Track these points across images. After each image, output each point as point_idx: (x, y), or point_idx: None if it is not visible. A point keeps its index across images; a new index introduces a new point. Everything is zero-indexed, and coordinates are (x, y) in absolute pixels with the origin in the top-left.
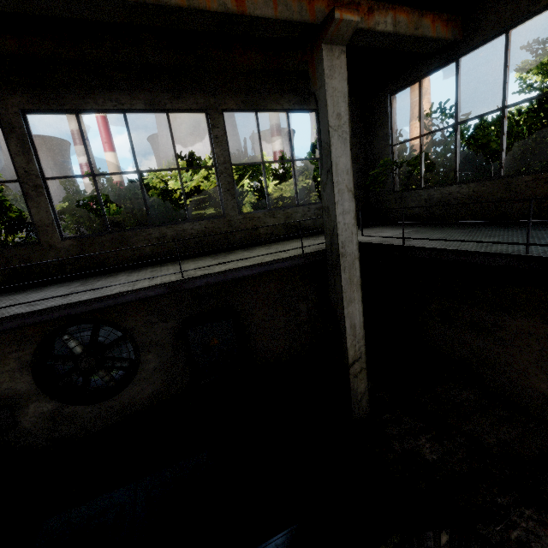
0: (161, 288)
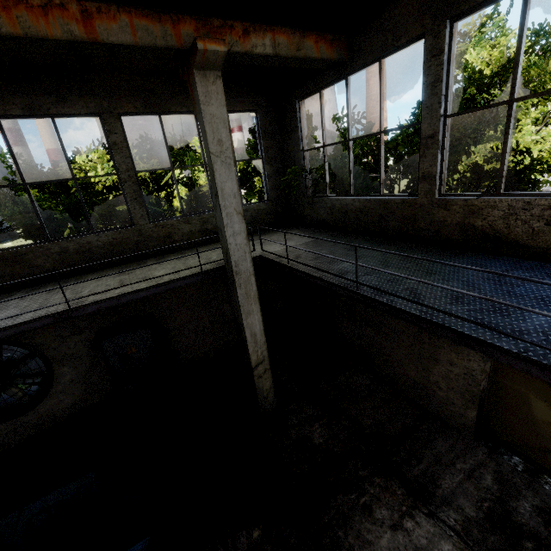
0: (47, 319)
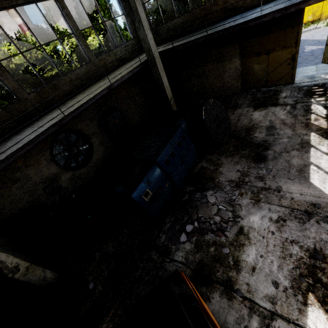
0: (106, 90)
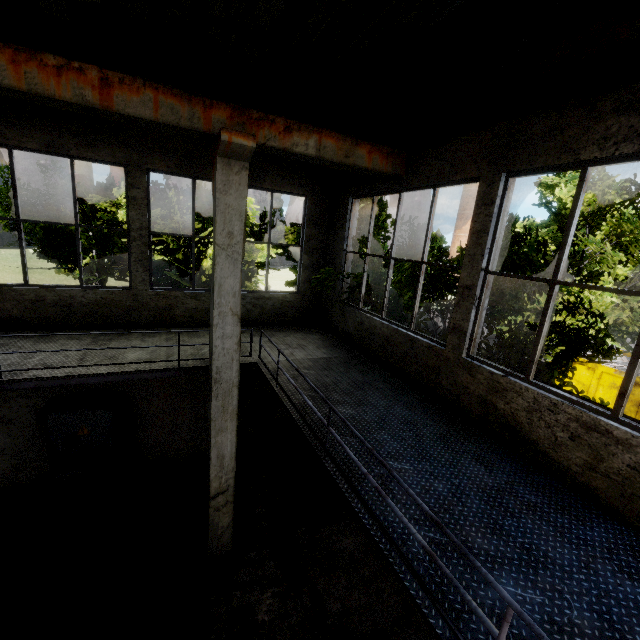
0: None
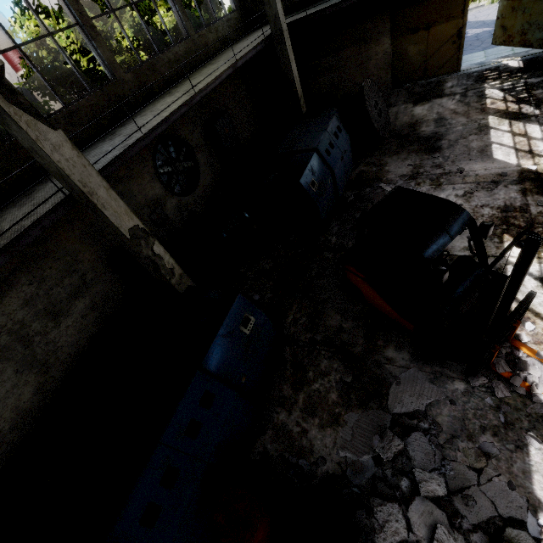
0: (231, 69)
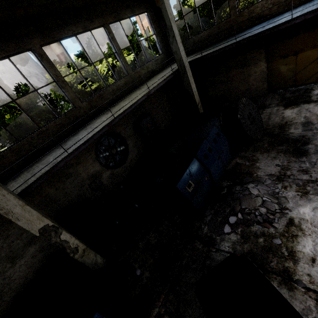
0: (145, 96)
